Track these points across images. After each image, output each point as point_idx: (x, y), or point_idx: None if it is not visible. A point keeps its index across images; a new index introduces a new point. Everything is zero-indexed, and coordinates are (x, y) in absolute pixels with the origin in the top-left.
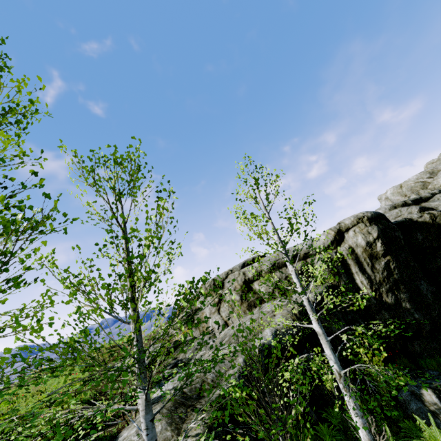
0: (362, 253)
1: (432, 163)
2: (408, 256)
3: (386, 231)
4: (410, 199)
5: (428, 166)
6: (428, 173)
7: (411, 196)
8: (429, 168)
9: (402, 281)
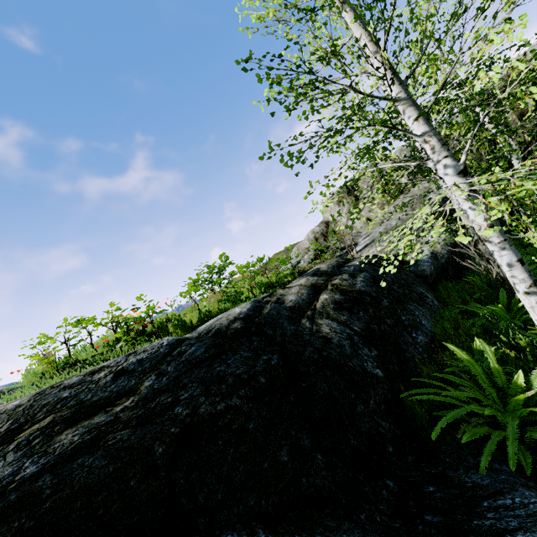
0: (512, 115)
1: None
2: None
3: None
4: None
5: None
6: None
7: None
8: None
9: None
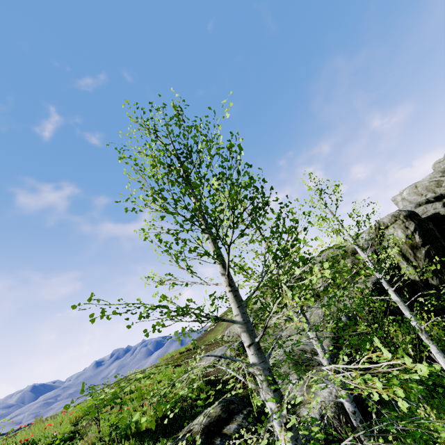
0: (404, 245)
1: (439, 163)
2: (444, 244)
3: (421, 224)
4: (432, 197)
5: (435, 165)
6: (440, 172)
7: (428, 194)
8: (437, 167)
9: (442, 265)
